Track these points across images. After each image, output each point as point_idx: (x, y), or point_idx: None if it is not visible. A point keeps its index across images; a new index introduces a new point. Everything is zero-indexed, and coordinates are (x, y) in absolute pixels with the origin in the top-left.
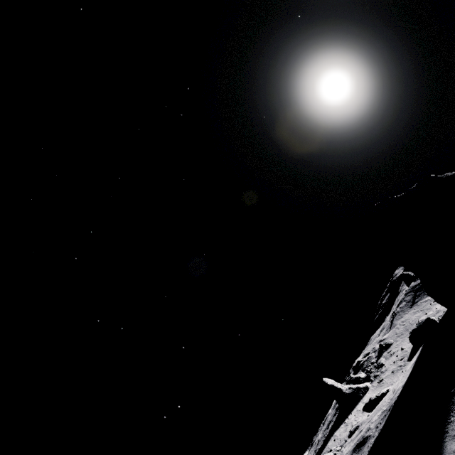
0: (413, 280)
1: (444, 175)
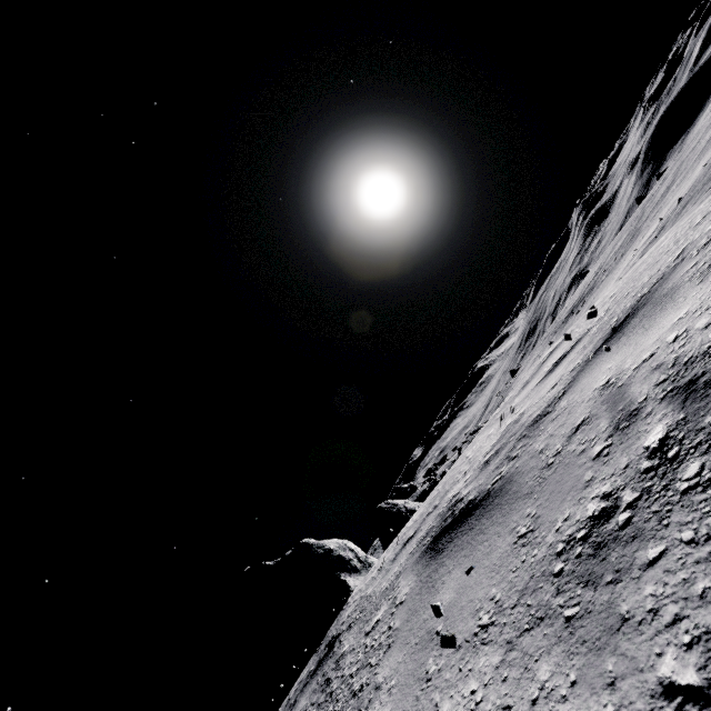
0: (406, 497)
1: (319, 546)
